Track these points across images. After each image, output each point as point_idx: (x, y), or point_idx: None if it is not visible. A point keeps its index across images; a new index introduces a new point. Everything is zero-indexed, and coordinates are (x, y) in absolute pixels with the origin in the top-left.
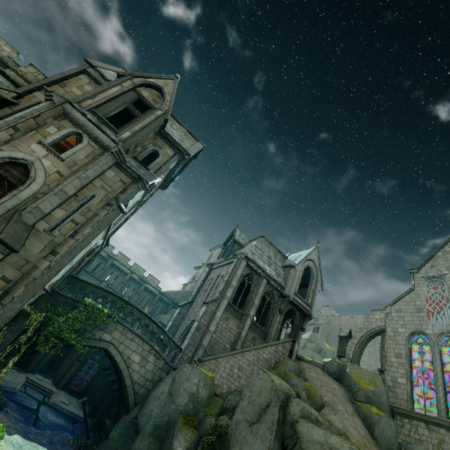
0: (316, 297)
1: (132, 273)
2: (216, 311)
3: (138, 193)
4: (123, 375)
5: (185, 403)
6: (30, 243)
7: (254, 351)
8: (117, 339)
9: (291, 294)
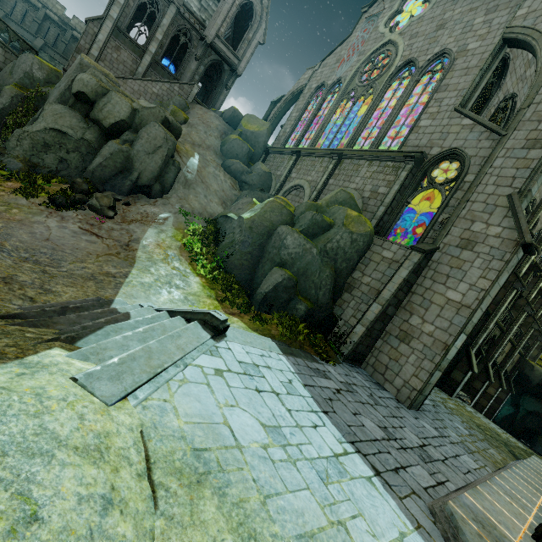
0: (251, 50)
1: (45, 8)
2: (98, 34)
3: None
4: None
5: (20, 78)
6: None
7: (140, 82)
8: None
9: (210, 36)
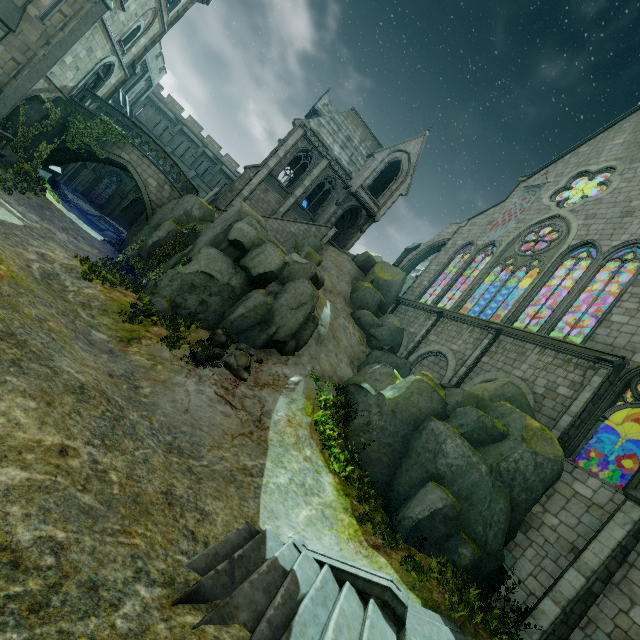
0: (393, 200)
1: (205, 147)
2: (253, 178)
3: None
4: (141, 192)
5: (180, 214)
6: (27, 30)
7: (280, 222)
8: (135, 161)
9: (355, 186)
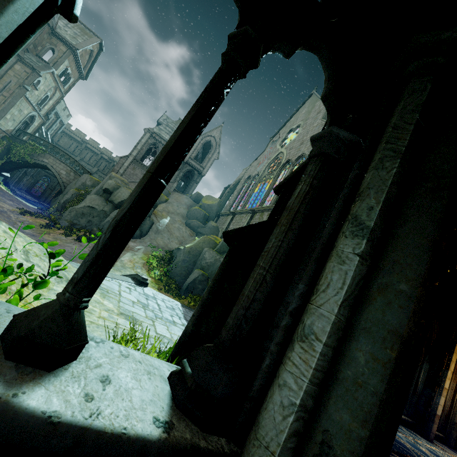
0: (211, 163)
1: (102, 154)
2: (124, 163)
3: (44, 80)
4: (57, 178)
5: (79, 185)
6: None
7: None
8: (52, 162)
9: (186, 158)
